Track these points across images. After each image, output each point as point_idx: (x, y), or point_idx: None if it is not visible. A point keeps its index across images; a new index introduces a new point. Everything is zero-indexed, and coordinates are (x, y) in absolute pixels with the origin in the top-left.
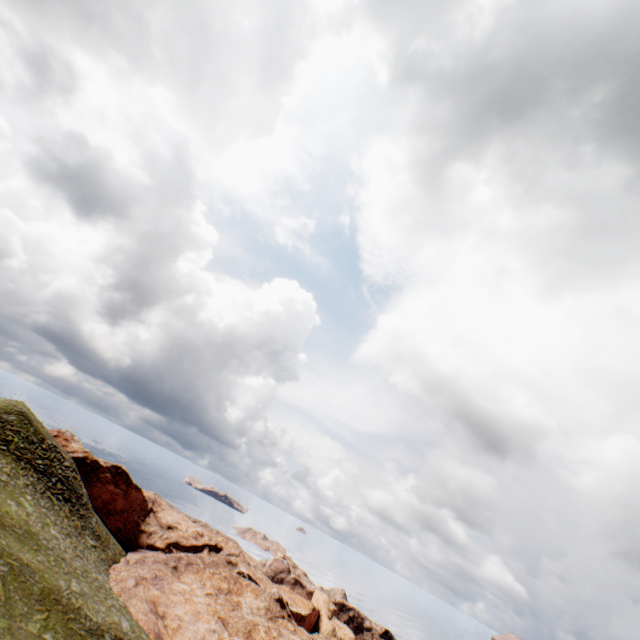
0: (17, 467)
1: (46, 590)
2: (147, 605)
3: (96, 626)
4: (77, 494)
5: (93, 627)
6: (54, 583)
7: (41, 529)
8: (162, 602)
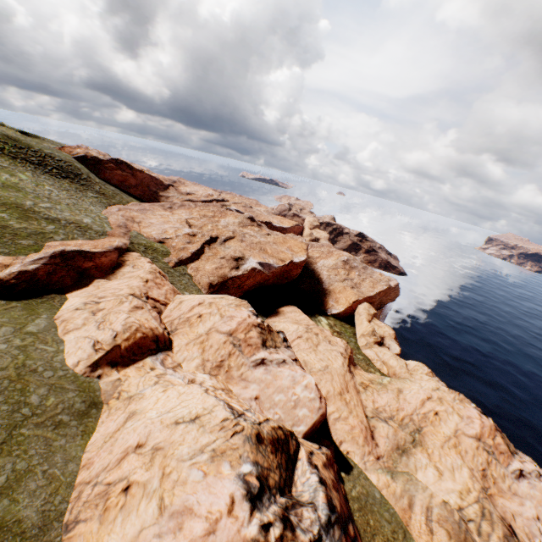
0: (15, 161)
1: (9, 203)
2: (122, 218)
3: (54, 217)
4: (74, 174)
5: (51, 217)
6: (18, 202)
7: (33, 187)
8: (140, 218)
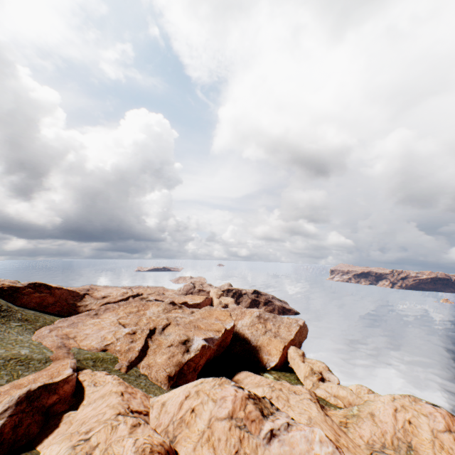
0: None
1: None
2: (57, 337)
3: None
4: None
5: None
6: None
7: None
8: (73, 332)
